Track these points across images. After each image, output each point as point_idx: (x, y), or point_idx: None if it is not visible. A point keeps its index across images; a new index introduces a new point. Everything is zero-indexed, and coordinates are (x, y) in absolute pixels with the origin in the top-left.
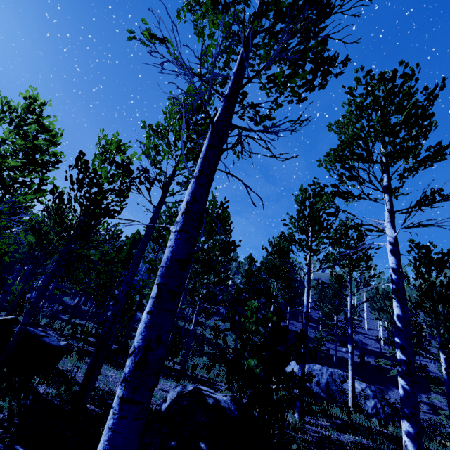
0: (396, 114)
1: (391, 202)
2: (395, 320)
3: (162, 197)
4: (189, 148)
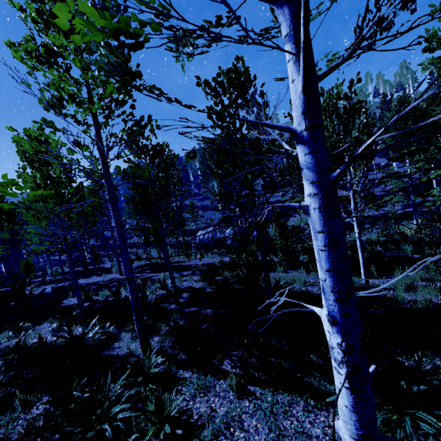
0: None
1: None
2: None
3: None
4: None
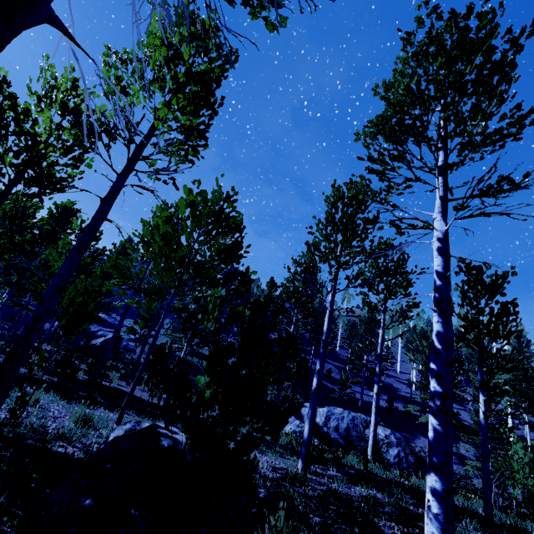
0: (467, 60)
1: (445, 187)
2: (433, 340)
3: (130, 161)
4: (171, 88)
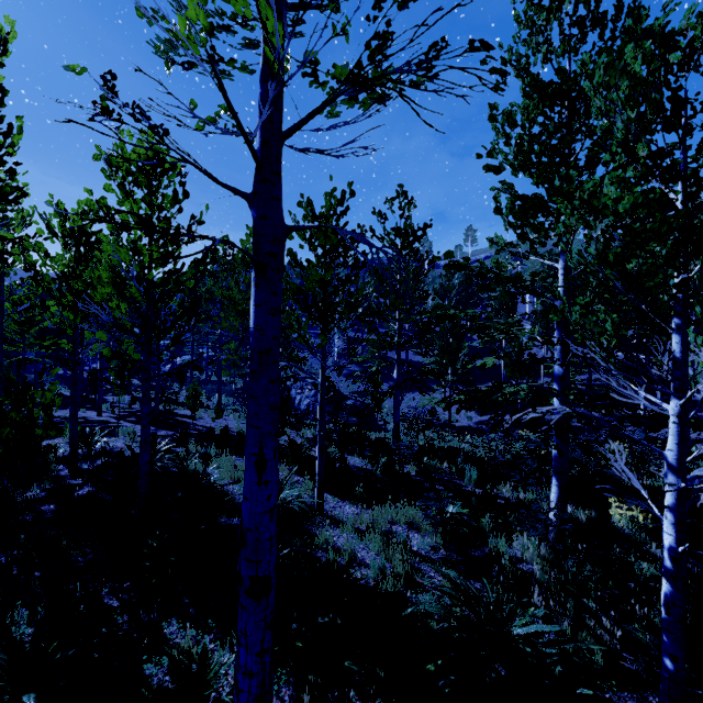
0: None
1: None
2: None
3: None
4: None
